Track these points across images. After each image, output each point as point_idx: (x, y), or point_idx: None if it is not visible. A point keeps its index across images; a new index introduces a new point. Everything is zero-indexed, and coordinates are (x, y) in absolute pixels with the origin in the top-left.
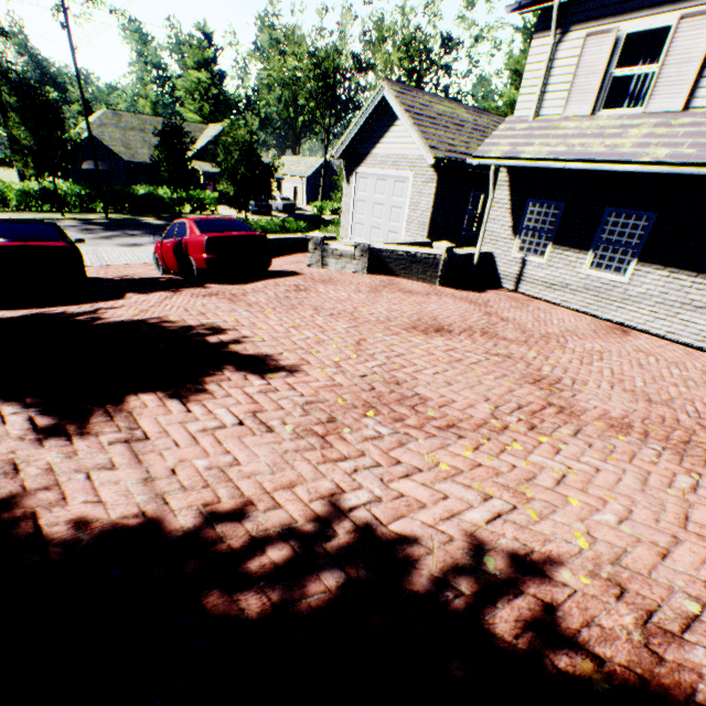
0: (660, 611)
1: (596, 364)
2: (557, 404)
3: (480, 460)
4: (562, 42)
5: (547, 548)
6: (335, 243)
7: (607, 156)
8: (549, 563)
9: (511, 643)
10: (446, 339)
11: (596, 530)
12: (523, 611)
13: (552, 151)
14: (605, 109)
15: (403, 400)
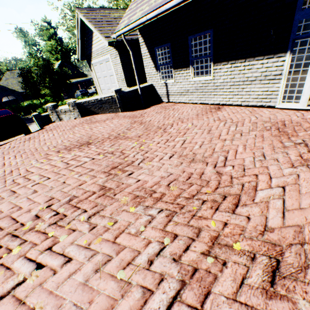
0: None
1: (177, 139)
2: (108, 187)
3: None
4: None
5: None
6: (66, 105)
7: (164, 1)
8: None
9: None
10: (80, 150)
11: None
12: None
13: (143, 12)
14: None
15: None
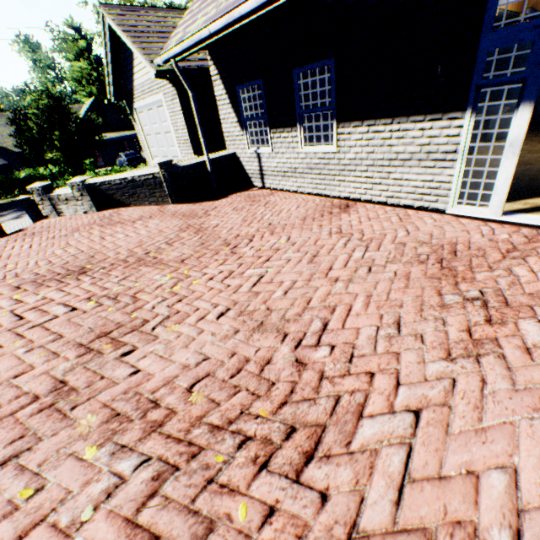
0: None
1: (248, 272)
2: (70, 384)
3: None
4: None
5: None
6: None
7: None
8: None
9: None
10: (58, 287)
11: None
12: None
13: (206, 19)
14: None
15: None
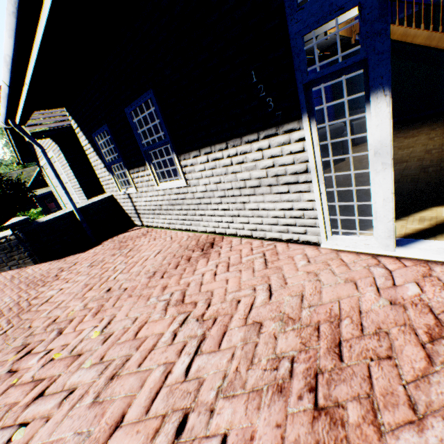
0: None
1: None
2: None
3: None
4: None
5: None
6: None
7: None
8: None
9: None
10: None
11: None
12: None
13: None
14: None
15: None
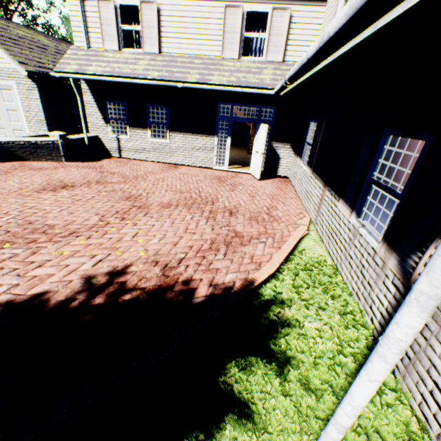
0: (171, 262)
1: (161, 184)
2: (139, 205)
3: (91, 242)
4: (86, 0)
5: (126, 263)
6: None
7: (133, 75)
8: (126, 267)
9: (104, 303)
10: (70, 191)
11: (150, 247)
12: (111, 290)
13: (104, 70)
14: (127, 48)
15: (36, 231)
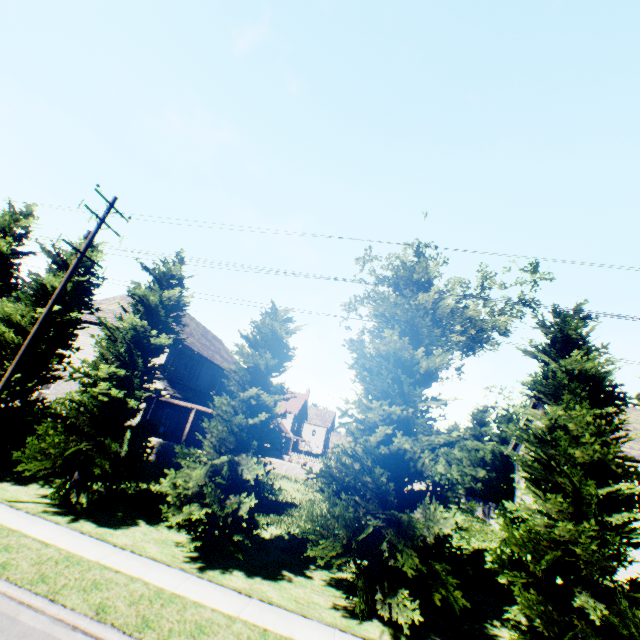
0: None
1: None
2: None
3: None
4: None
5: None
6: None
7: None
8: None
9: None
10: None
11: None
12: None
13: None
14: None
15: None
